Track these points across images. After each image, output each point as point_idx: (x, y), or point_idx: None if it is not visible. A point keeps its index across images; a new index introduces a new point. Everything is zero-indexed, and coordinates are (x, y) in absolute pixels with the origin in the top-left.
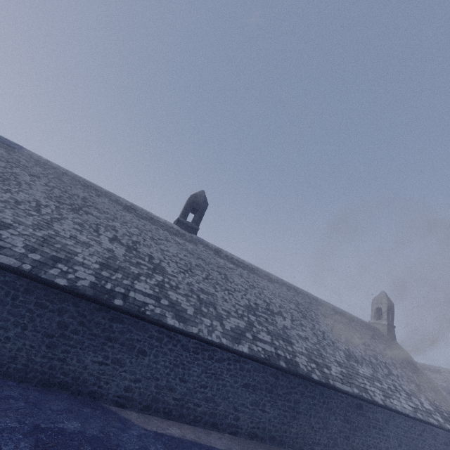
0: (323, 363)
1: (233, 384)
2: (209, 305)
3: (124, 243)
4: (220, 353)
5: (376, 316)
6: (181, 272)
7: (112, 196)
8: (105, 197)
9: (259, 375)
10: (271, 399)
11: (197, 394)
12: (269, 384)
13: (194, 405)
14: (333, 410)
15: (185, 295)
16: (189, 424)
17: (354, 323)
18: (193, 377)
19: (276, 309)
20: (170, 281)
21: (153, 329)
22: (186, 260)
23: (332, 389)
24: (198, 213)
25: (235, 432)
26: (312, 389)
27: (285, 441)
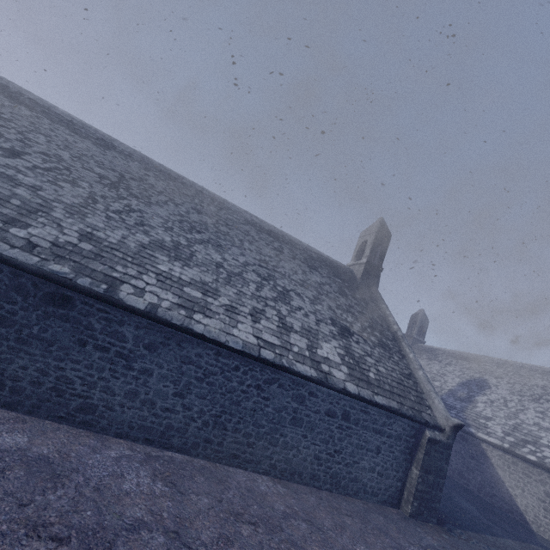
0: (10, 216)
1: None
2: None
3: None
4: None
5: (359, 255)
6: None
7: None
8: None
9: None
10: None
11: None
12: None
13: None
14: None
15: None
16: None
17: (287, 245)
18: None
19: (14, 147)
20: None
21: None
22: None
23: None
24: None
25: None
26: None
27: None
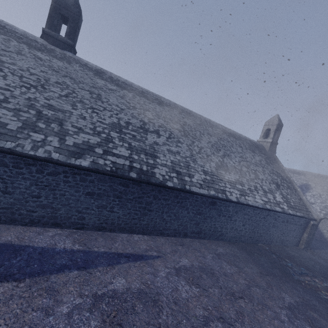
0: (187, 173)
1: (73, 193)
2: (52, 121)
3: None
4: (52, 167)
5: (264, 135)
6: (23, 87)
7: None
8: None
9: (106, 185)
10: (120, 202)
11: (29, 203)
12: (118, 192)
13: (27, 211)
14: (187, 207)
15: (15, 110)
16: (25, 225)
17: (240, 141)
18: (20, 190)
19: (153, 128)
20: None
21: None
22: (42, 76)
23: (187, 193)
24: (69, 22)
25: (81, 228)
26: (166, 193)
27: (135, 230)
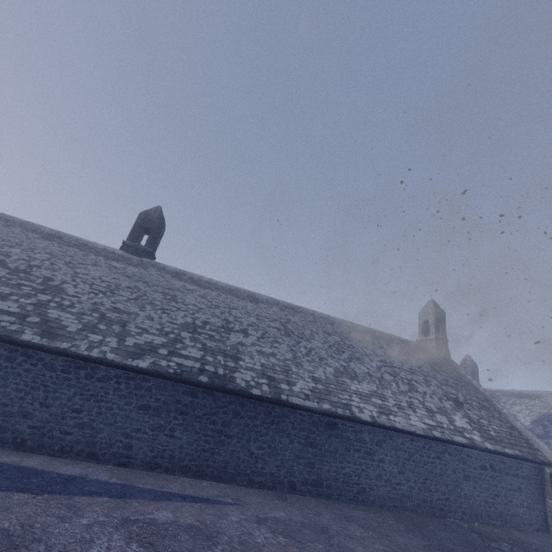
0: (285, 379)
1: (123, 406)
2: (115, 323)
3: (12, 267)
4: (104, 370)
5: (424, 331)
6: (91, 293)
7: (29, 226)
8: (19, 227)
9: (166, 394)
10: (184, 421)
11: (66, 420)
12: (182, 405)
13: (61, 433)
14: (287, 431)
15: (79, 314)
16: (53, 456)
17: (381, 340)
18: (61, 401)
19: (240, 327)
20: (63, 301)
21: (2, 348)
22: (113, 282)
23: (285, 406)
24: (151, 232)
25: (126, 463)
26: (253, 407)
27: (205, 471)
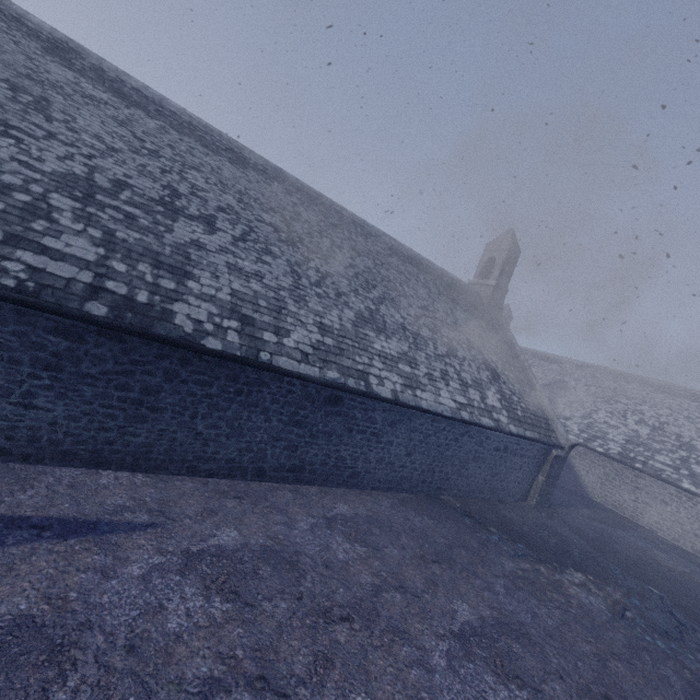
0: (272, 324)
1: None
2: None
3: None
4: None
5: (484, 272)
6: None
7: None
8: None
9: (4, 330)
10: (55, 383)
11: None
12: (48, 353)
13: None
14: (264, 406)
15: None
16: None
17: (428, 276)
18: None
19: (200, 210)
20: None
21: None
22: None
23: (265, 371)
24: None
25: None
26: (205, 367)
27: (109, 458)
